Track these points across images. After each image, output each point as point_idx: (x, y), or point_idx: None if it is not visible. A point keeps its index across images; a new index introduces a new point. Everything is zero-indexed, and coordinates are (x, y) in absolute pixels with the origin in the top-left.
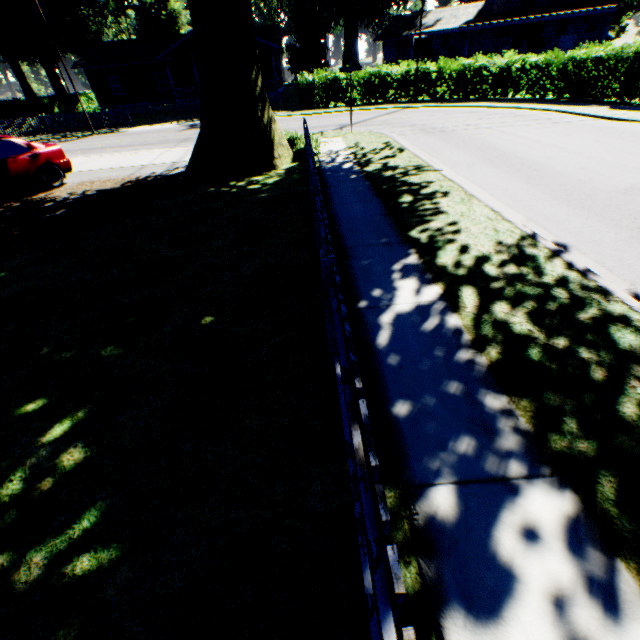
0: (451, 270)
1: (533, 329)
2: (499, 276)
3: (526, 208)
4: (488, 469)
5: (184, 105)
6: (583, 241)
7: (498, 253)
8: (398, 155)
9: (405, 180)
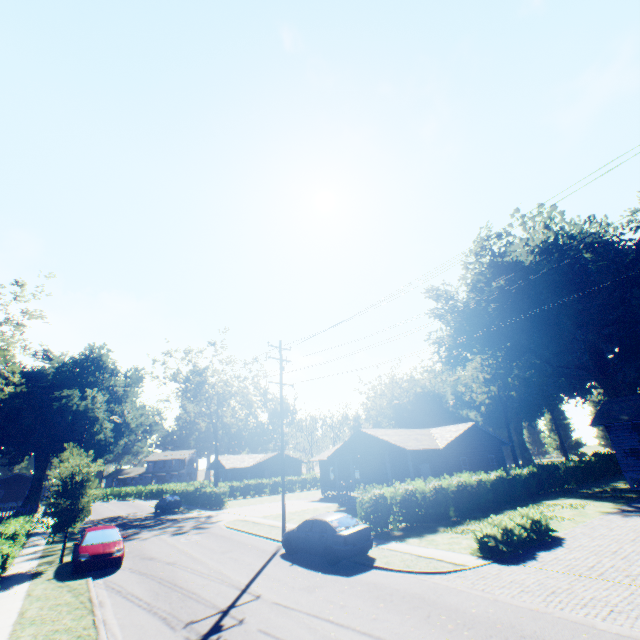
0: None
1: None
2: None
3: None
4: None
5: None
6: None
7: None
8: None
9: None
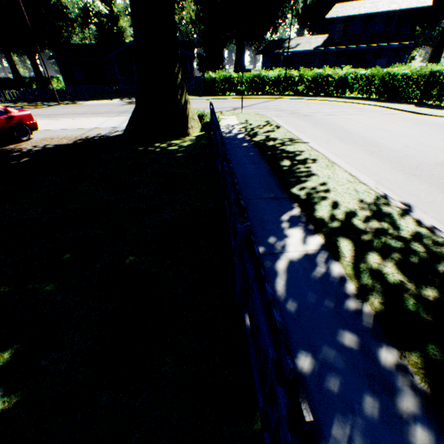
0: (328, 223)
1: (404, 280)
2: (366, 229)
3: (374, 174)
4: (398, 439)
5: (125, 88)
6: (422, 202)
7: (362, 210)
8: (276, 130)
9: (283, 148)
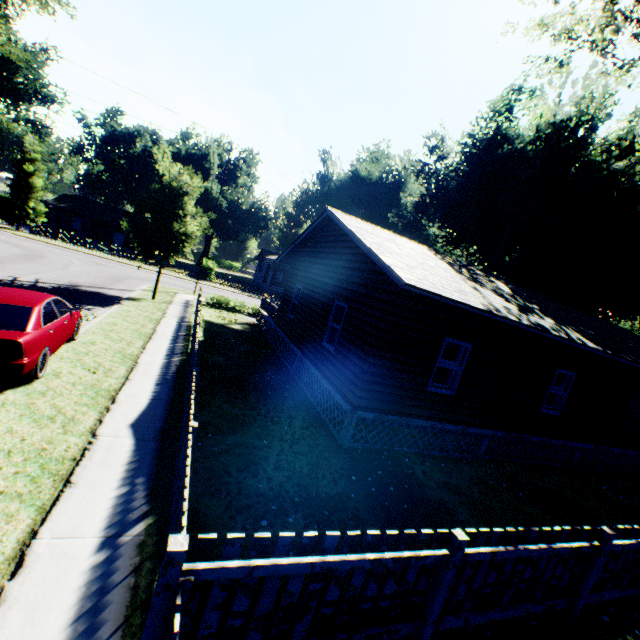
0: None
1: None
2: None
3: None
4: None
5: None
6: None
7: None
8: None
9: None
